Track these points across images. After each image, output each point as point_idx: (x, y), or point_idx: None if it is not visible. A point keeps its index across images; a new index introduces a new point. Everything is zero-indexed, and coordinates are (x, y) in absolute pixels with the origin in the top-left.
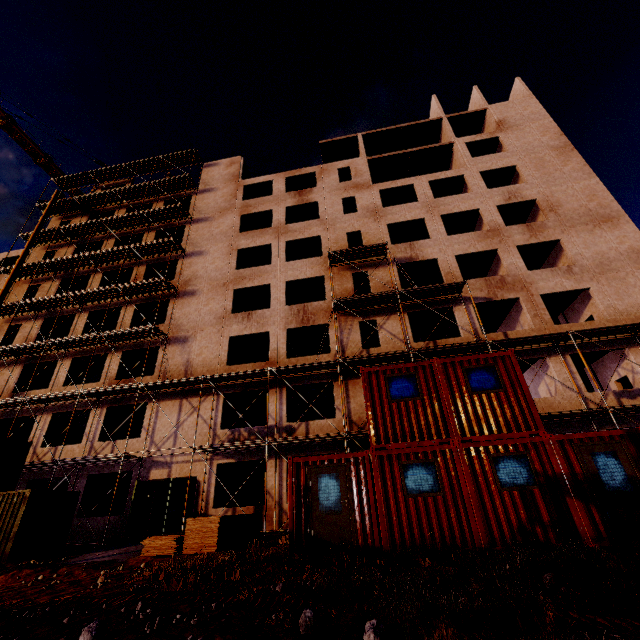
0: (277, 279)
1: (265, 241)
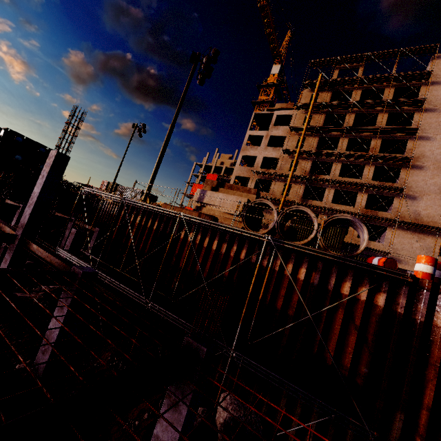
0: None
1: None
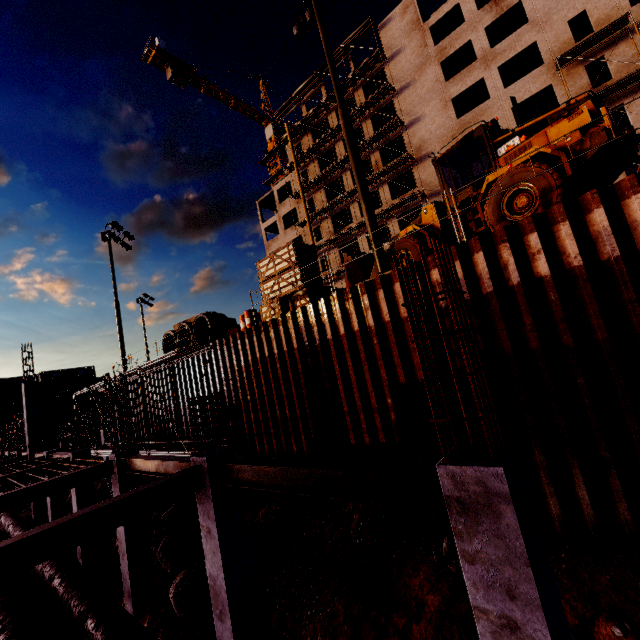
0: (501, 110)
1: (475, 78)
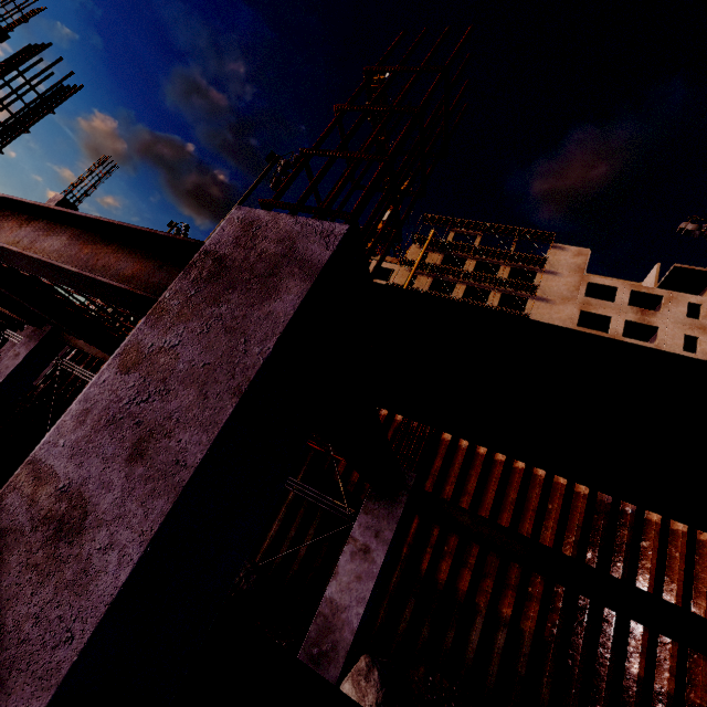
0: None
1: None
